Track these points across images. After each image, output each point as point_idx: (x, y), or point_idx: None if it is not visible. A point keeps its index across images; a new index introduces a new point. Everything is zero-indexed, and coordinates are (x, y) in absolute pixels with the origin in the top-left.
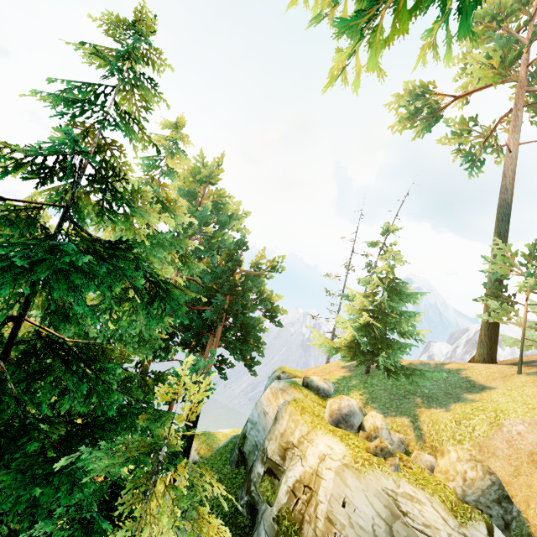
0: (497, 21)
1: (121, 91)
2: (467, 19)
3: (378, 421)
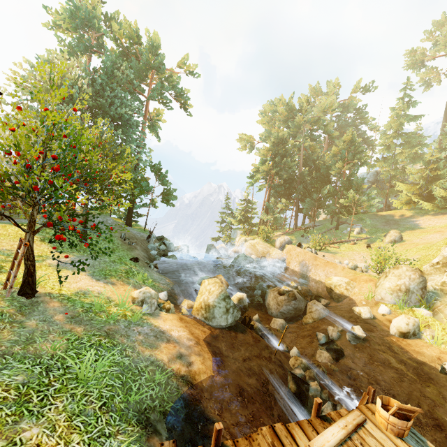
0: None
1: None
2: None
3: None
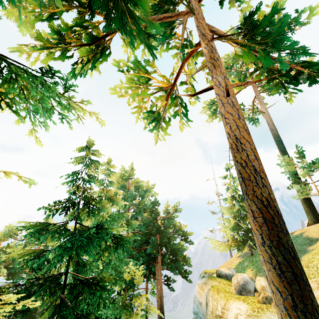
0: (229, 68)
1: (86, 167)
2: (187, 117)
3: (262, 282)
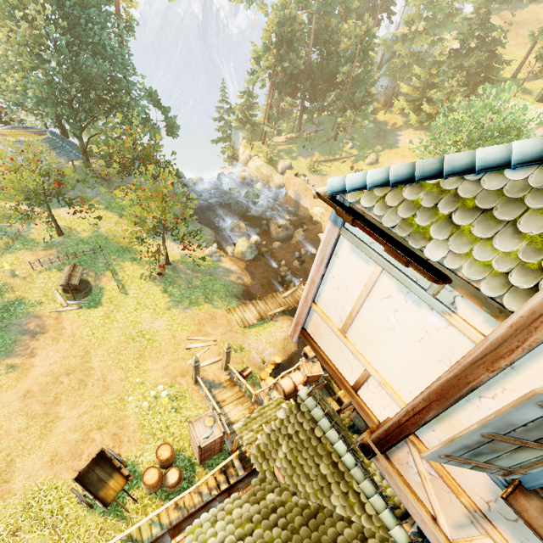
0: None
1: None
2: None
3: None
